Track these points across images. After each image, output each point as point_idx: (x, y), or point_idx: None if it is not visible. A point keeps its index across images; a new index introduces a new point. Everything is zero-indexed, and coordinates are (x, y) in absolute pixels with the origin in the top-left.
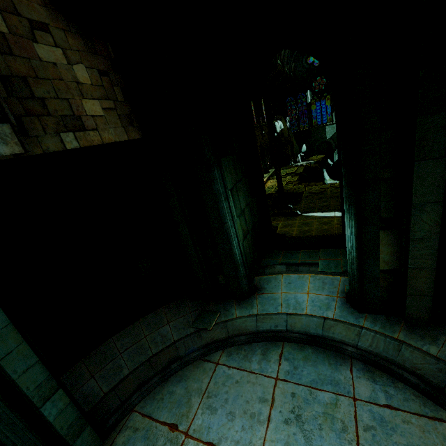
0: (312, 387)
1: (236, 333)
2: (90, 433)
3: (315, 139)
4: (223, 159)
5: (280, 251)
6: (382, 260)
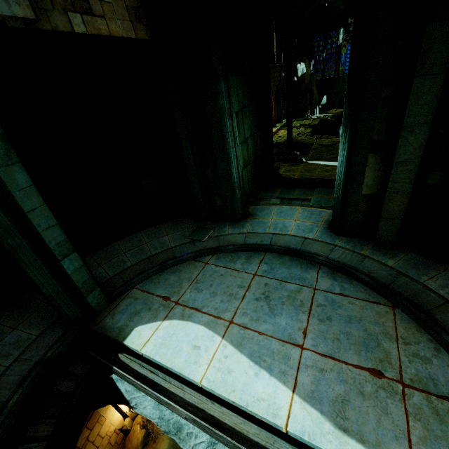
0: (283, 281)
1: (226, 244)
2: (100, 294)
3: (338, 91)
4: (231, 77)
5: (278, 188)
6: (365, 184)
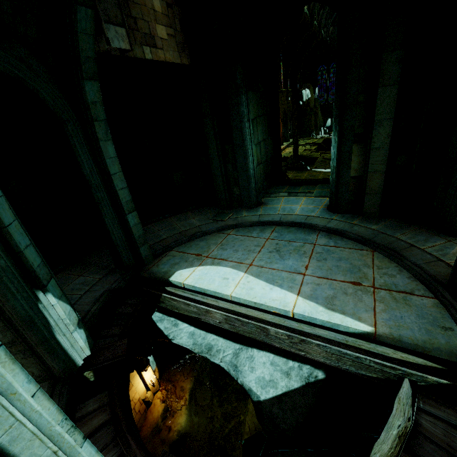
0: (290, 241)
1: (244, 222)
2: (148, 248)
3: None
4: (249, 92)
5: (285, 186)
6: (352, 168)
